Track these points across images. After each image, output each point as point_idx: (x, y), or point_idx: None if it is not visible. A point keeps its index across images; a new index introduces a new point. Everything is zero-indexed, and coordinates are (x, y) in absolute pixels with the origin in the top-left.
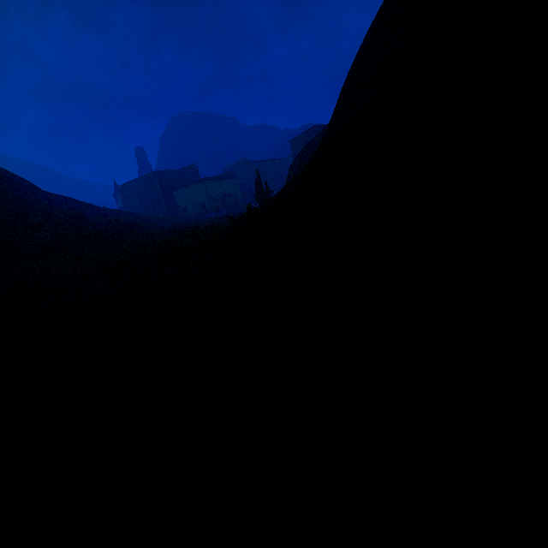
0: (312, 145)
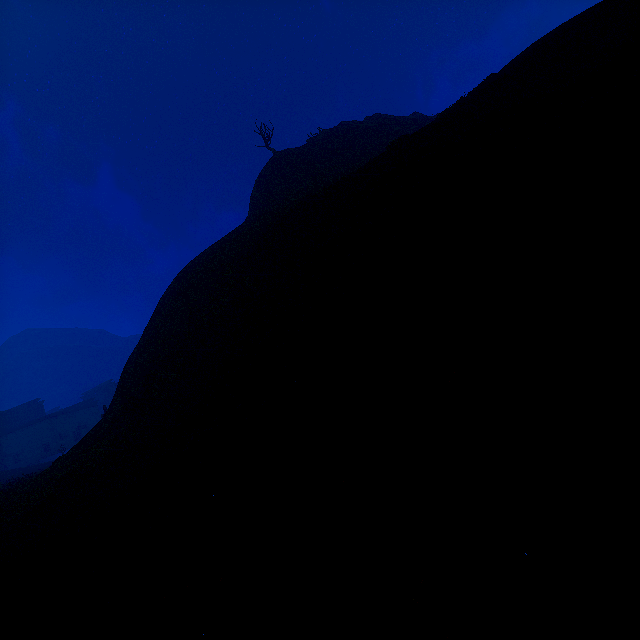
0: None
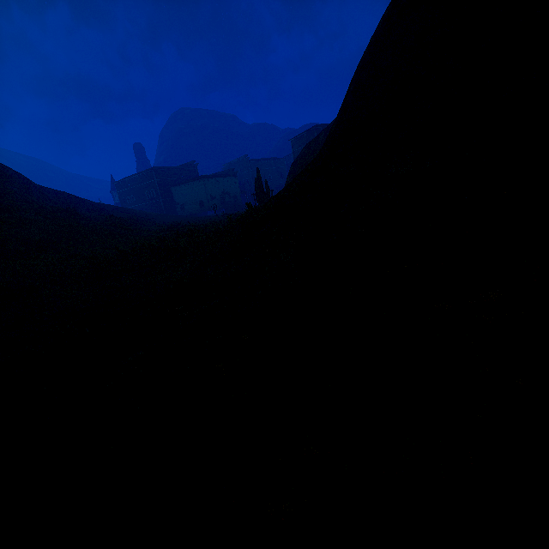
0: (314, 143)
